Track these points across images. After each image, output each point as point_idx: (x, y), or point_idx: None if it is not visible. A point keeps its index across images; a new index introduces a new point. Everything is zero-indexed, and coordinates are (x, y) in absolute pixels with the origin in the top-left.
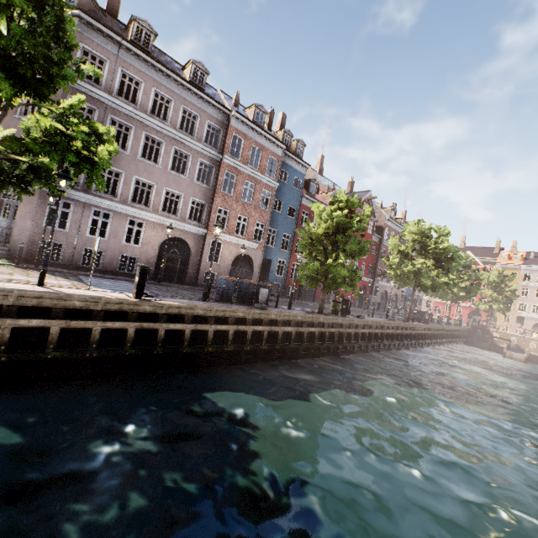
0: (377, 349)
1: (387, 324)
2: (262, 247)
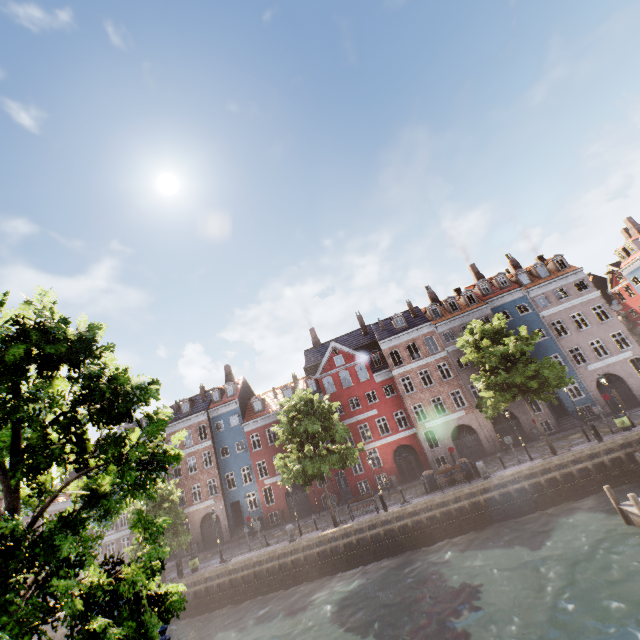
0: (236, 599)
1: (243, 564)
2: (221, 497)
